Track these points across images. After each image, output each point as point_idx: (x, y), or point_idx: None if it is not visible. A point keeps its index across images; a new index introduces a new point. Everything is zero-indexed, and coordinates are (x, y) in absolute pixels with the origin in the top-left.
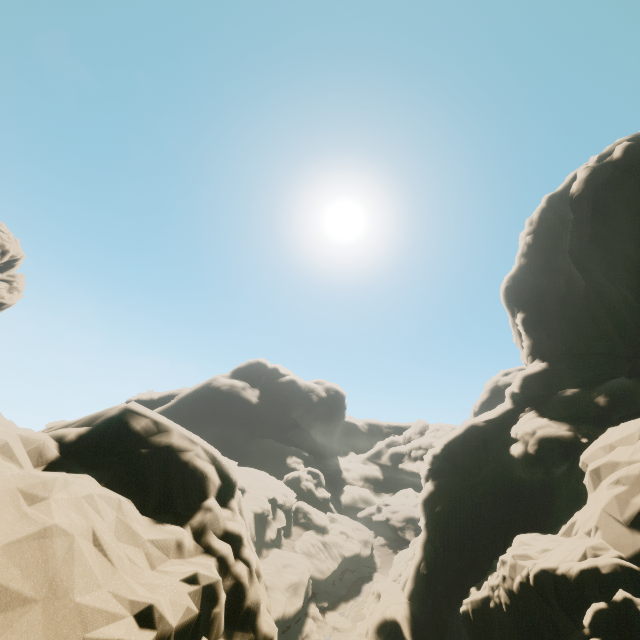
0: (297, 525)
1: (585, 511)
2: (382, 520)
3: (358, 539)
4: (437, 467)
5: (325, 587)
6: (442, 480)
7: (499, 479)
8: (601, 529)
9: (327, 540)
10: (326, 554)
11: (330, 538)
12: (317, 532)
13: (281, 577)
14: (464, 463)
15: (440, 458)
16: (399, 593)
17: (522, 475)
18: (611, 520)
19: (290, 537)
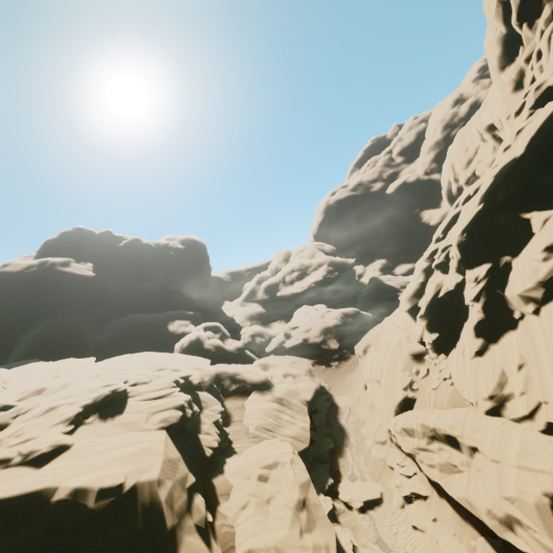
0: (228, 397)
1: None
2: (298, 343)
3: (303, 373)
4: (523, 191)
5: (311, 456)
6: None
7: None
8: None
9: (279, 394)
10: (289, 413)
11: (280, 390)
12: (261, 392)
13: (277, 513)
14: None
15: (535, 167)
16: (512, 427)
17: None
18: None
19: (231, 420)
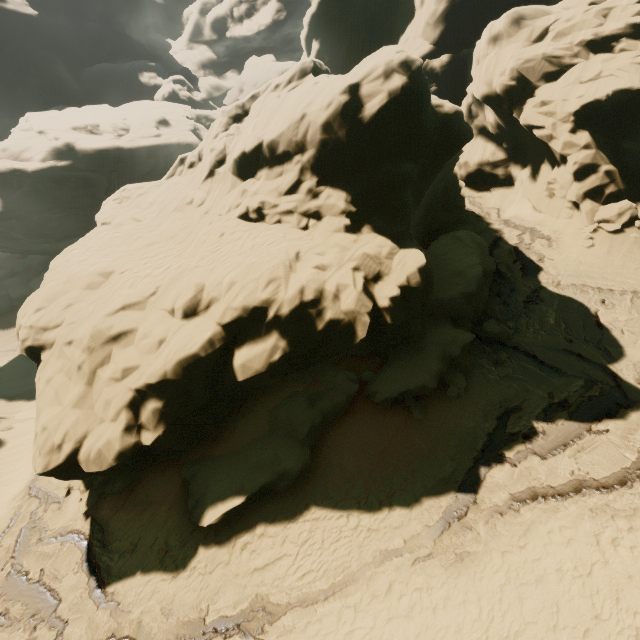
0: (207, 129)
1: (414, 24)
2: None
3: None
4: (315, 26)
5: None
6: (324, 36)
7: (361, 19)
8: (421, 32)
9: None
10: None
11: None
12: None
13: None
14: (335, 14)
15: (317, 16)
16: None
17: (375, 9)
18: (426, 25)
19: None
